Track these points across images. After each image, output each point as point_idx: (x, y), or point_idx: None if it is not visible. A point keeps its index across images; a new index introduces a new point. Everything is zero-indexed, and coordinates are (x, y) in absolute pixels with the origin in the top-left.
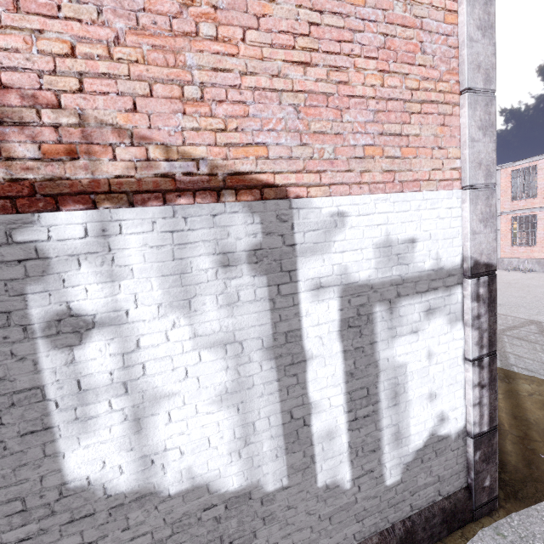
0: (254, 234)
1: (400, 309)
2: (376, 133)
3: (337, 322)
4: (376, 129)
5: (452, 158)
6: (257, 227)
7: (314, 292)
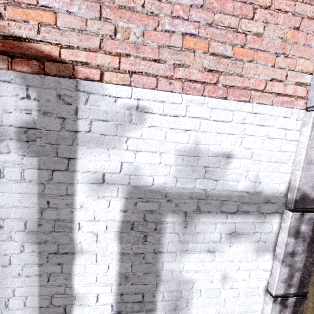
0: (28, 110)
1: (198, 225)
2: (204, 23)
3: (118, 222)
4: (205, 18)
5: (301, 71)
6: (33, 103)
7: (93, 186)
